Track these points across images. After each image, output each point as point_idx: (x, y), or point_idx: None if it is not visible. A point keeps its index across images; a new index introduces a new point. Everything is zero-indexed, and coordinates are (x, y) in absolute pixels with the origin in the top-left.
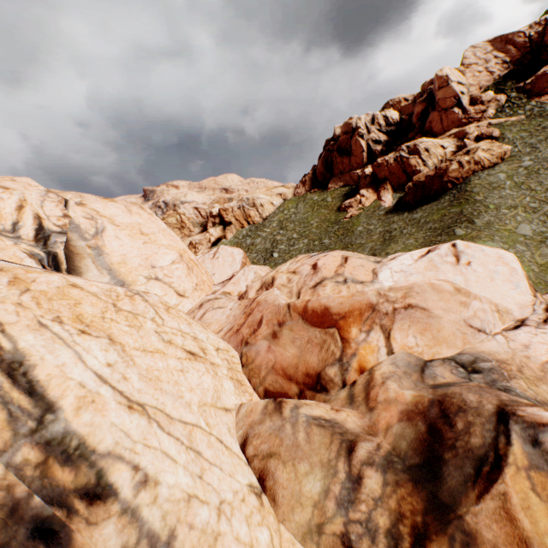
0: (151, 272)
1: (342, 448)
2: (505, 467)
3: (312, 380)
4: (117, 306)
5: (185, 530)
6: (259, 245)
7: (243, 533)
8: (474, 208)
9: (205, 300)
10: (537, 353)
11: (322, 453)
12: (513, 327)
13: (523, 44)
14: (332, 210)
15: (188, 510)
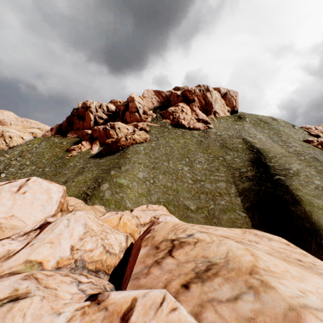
0: None
1: None
2: None
3: None
4: None
5: None
6: None
7: None
8: (125, 161)
9: None
10: None
11: None
12: None
13: (164, 97)
14: (63, 150)
15: None
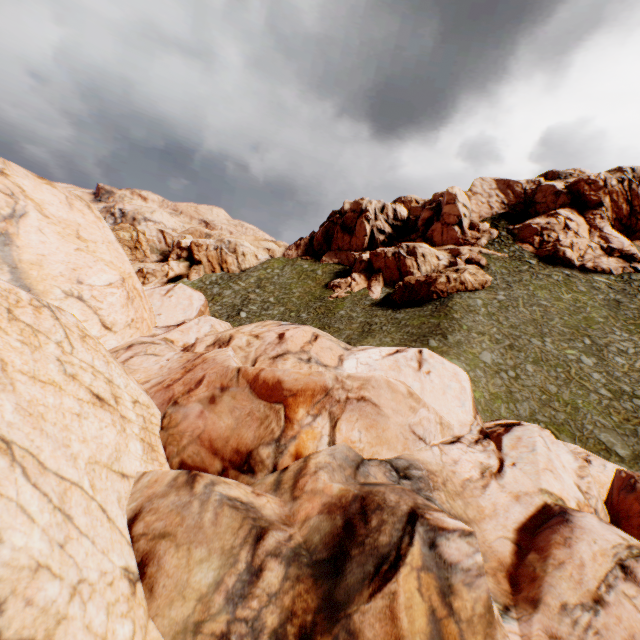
0: (75, 288)
1: (251, 534)
2: (402, 566)
3: (241, 458)
4: (13, 314)
5: (19, 605)
6: (228, 298)
7: (98, 622)
8: (451, 324)
9: (138, 341)
10: (462, 469)
11: (227, 538)
12: (450, 442)
13: (519, 194)
14: (320, 284)
15: (32, 582)
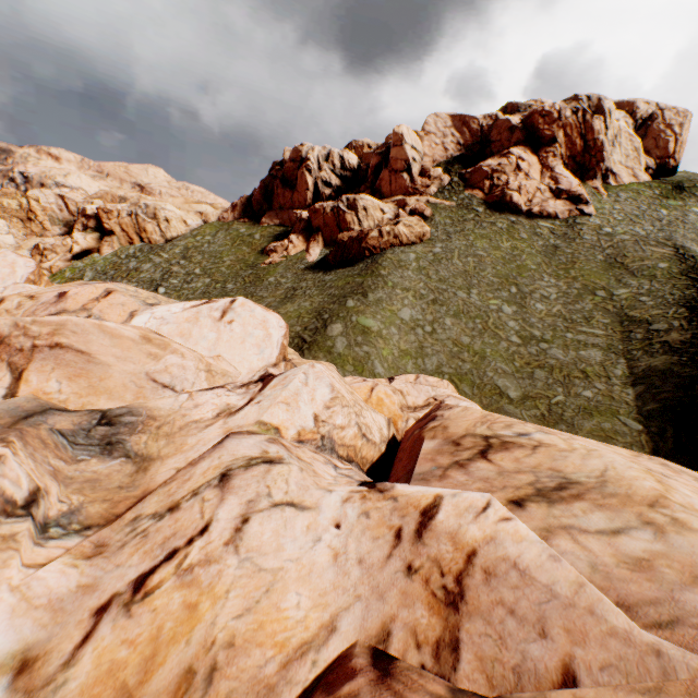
0: None
1: None
2: None
3: None
4: None
5: None
6: (146, 273)
7: None
8: (375, 282)
9: None
10: (199, 412)
11: None
12: (210, 388)
13: (476, 132)
14: (255, 250)
15: None
